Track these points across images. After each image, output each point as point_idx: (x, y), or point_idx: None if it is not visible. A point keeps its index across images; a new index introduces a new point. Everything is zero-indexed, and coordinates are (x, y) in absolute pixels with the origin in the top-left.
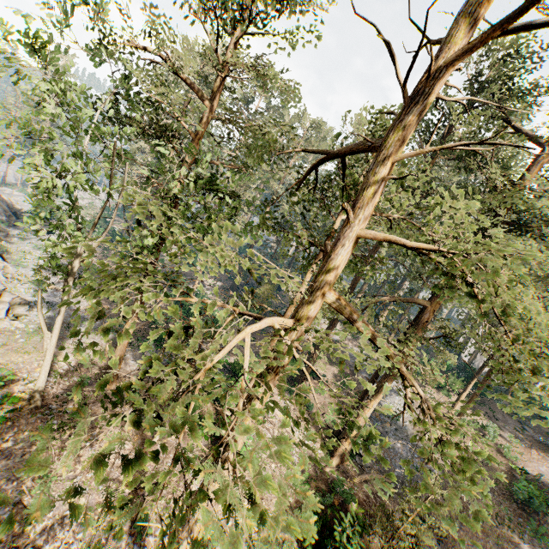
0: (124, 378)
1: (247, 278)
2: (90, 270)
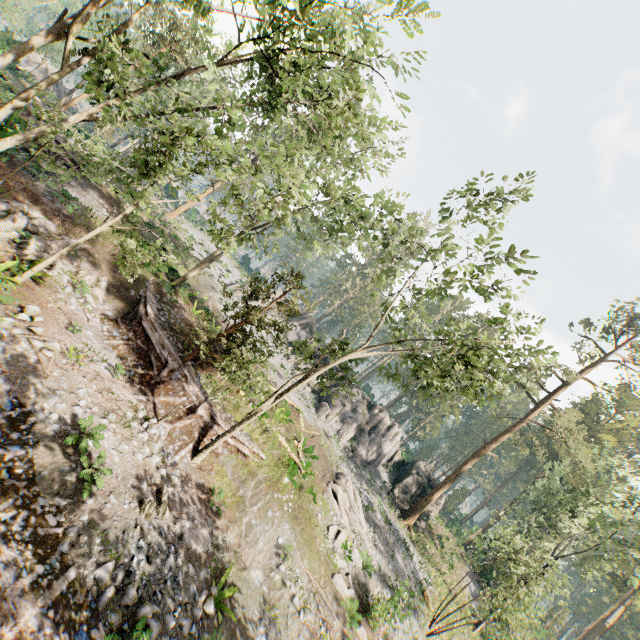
0: None
1: None
2: None
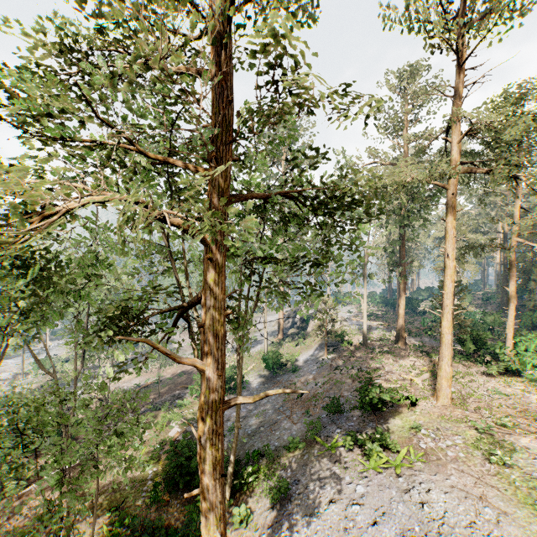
0: (410, 344)
1: (521, 302)
2: (372, 315)
